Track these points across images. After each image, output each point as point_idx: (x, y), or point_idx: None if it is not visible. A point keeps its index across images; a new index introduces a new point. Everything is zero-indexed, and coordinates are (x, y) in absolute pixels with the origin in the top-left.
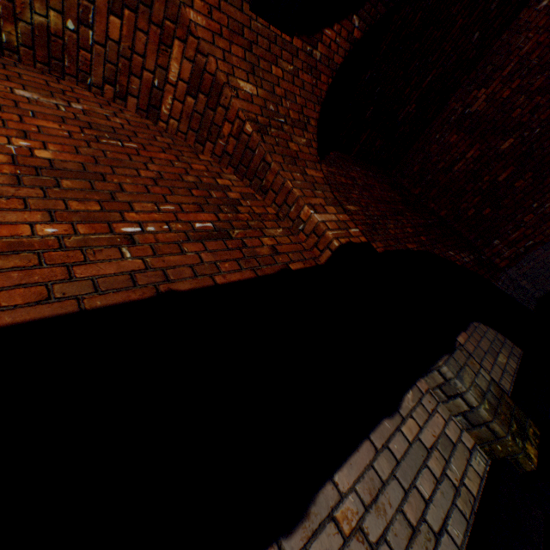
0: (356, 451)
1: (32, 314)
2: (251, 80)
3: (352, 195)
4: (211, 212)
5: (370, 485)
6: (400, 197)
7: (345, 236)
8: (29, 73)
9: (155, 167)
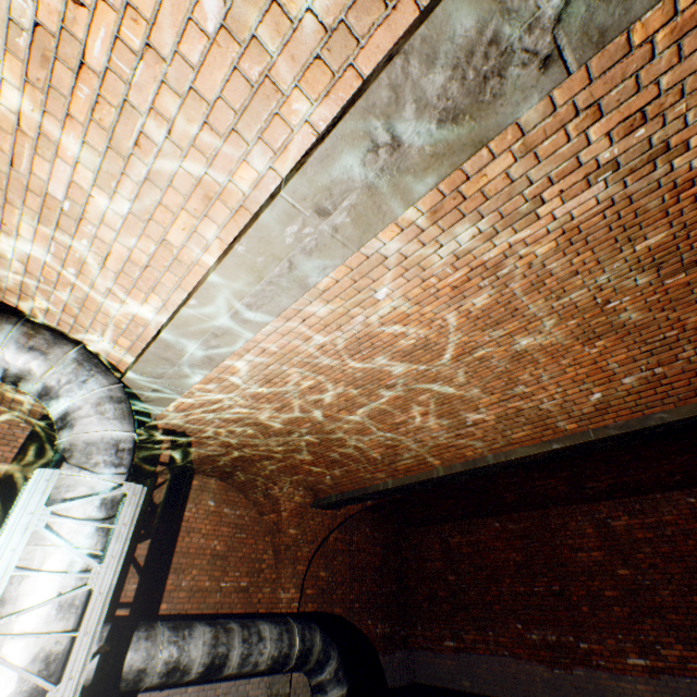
0: (231, 680)
1: (196, 611)
2: (296, 527)
3: (335, 561)
4: (250, 576)
5: (228, 689)
6: (381, 560)
7: (287, 607)
8: (233, 493)
9: (246, 548)
